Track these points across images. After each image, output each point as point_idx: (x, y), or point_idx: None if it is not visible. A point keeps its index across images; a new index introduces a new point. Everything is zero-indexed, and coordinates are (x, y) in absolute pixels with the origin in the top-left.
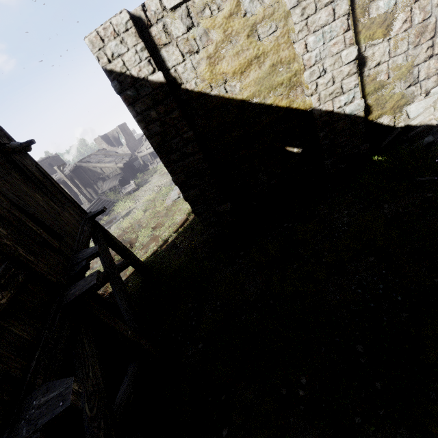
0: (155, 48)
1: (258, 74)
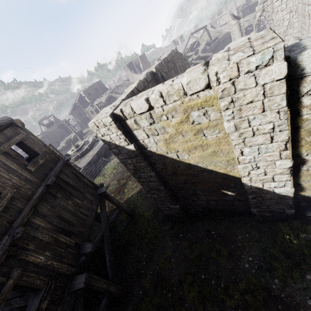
0: (129, 129)
1: (202, 153)
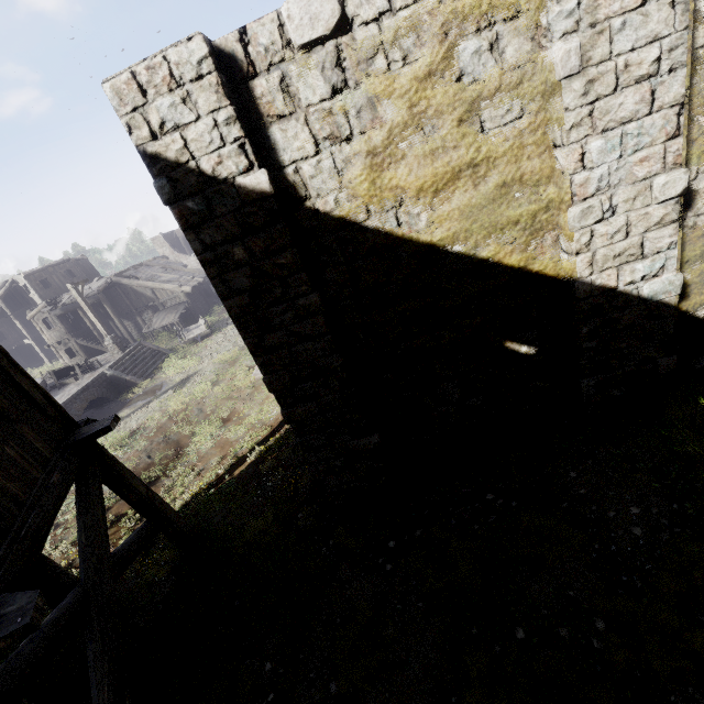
0: (257, 120)
1: (470, 198)
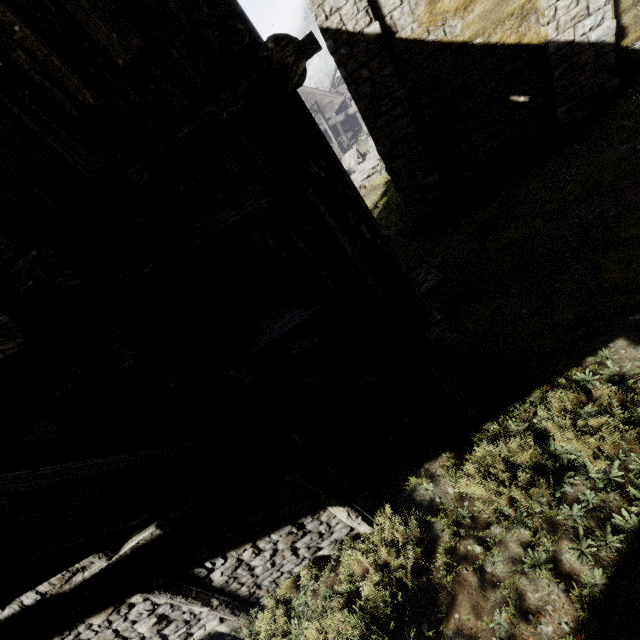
0: None
1: (484, 6)
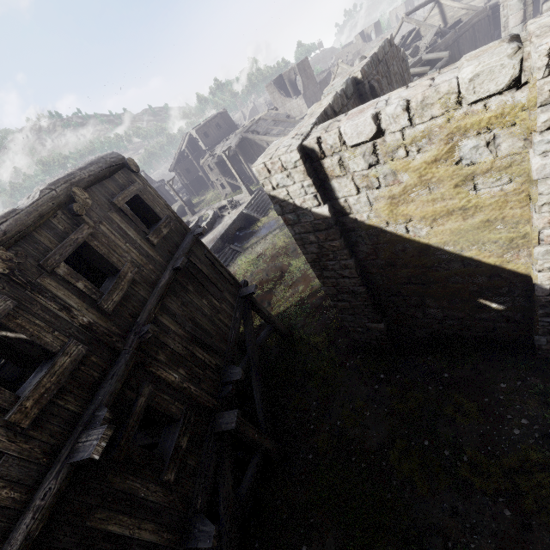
0: (325, 178)
1: (459, 225)
